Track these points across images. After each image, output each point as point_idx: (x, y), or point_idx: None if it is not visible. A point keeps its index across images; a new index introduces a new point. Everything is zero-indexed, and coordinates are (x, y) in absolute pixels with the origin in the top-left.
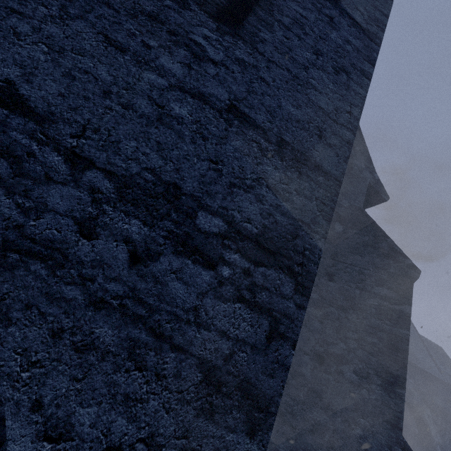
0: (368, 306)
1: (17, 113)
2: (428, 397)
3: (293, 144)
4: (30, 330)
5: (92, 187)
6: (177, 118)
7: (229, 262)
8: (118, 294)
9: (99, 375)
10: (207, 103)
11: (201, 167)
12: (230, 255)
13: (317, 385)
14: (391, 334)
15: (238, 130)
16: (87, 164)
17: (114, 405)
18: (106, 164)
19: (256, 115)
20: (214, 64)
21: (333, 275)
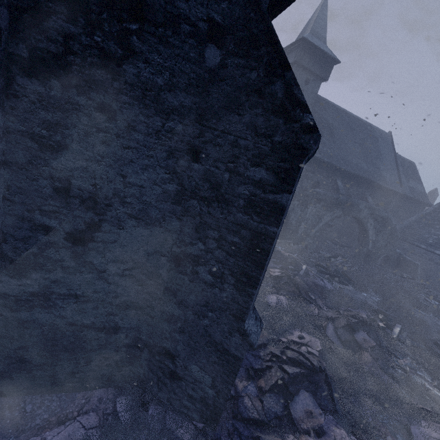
0: (237, 196)
1: None
2: (376, 211)
3: None
4: None
5: None
6: None
7: None
8: None
9: None
10: None
11: None
12: None
13: (173, 285)
14: (256, 232)
15: None
16: None
17: None
18: None
19: None
20: None
21: (199, 151)
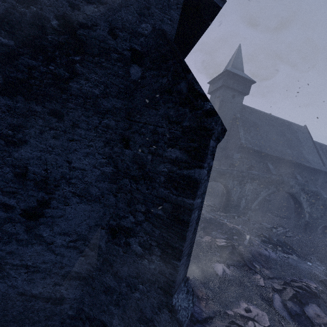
0: (158, 173)
1: None
2: (306, 186)
3: None
4: None
5: None
6: None
7: None
8: None
9: None
10: None
11: None
12: None
13: (110, 256)
14: (176, 204)
15: None
16: None
17: None
18: None
19: None
20: None
21: (129, 140)
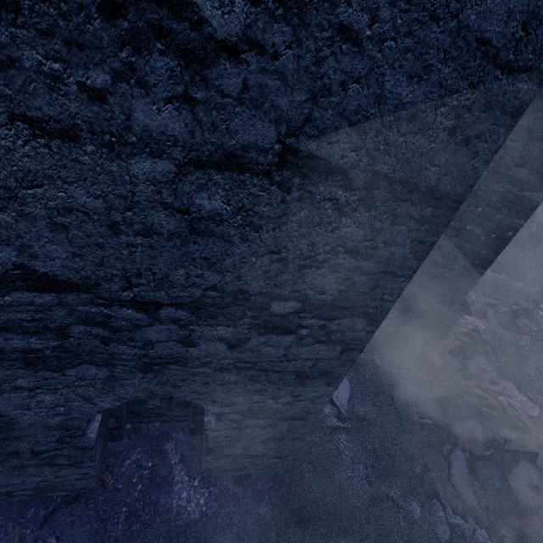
0: (490, 193)
1: (62, 292)
2: None
3: (393, 173)
4: (192, 386)
5: (172, 319)
6: (213, 216)
7: (306, 326)
8: (230, 363)
9: (238, 389)
10: (245, 169)
11: (263, 264)
12: (306, 322)
13: None
14: (501, 224)
15: (301, 193)
16: (155, 306)
17: (250, 394)
18: (170, 300)
19: (331, 147)
20: (231, 56)
21: None
